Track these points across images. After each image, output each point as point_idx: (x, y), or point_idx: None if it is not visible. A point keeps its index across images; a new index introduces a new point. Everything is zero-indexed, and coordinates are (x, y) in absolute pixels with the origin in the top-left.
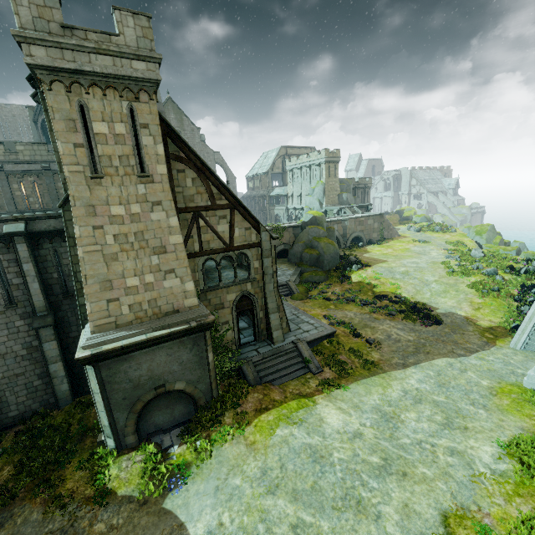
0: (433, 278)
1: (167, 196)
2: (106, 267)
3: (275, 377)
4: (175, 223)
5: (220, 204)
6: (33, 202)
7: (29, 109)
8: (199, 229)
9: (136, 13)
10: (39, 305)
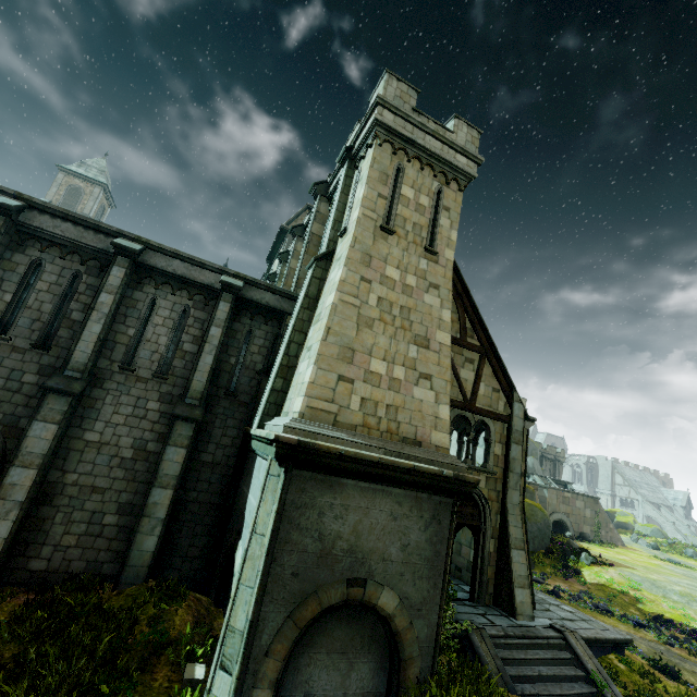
0: None
1: (446, 284)
2: (355, 331)
3: (540, 691)
4: (447, 318)
5: (470, 342)
6: None
7: None
8: None
9: (471, 126)
10: (196, 387)
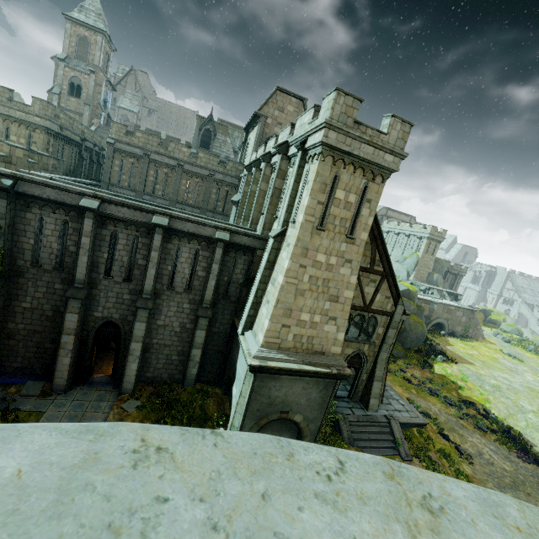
0: (530, 407)
1: (358, 258)
2: (293, 299)
3: (366, 445)
4: (353, 281)
5: (376, 269)
6: (190, 198)
7: (199, 117)
8: None
9: (405, 121)
10: (207, 298)
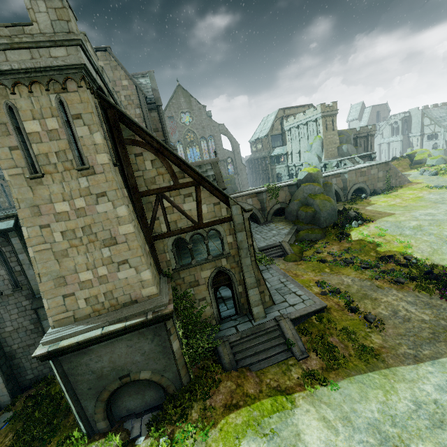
0: None
1: (111, 186)
2: (58, 264)
3: (253, 361)
4: (123, 213)
5: (183, 182)
6: None
7: None
8: (164, 210)
9: None
10: (37, 288)
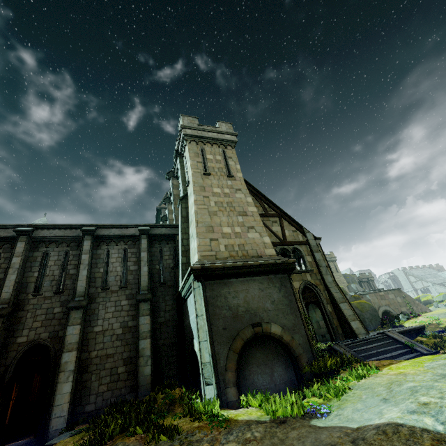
0: None
1: (244, 187)
2: (210, 218)
3: (379, 357)
4: (250, 200)
5: (271, 213)
6: None
7: None
8: None
9: (226, 123)
10: (143, 285)
